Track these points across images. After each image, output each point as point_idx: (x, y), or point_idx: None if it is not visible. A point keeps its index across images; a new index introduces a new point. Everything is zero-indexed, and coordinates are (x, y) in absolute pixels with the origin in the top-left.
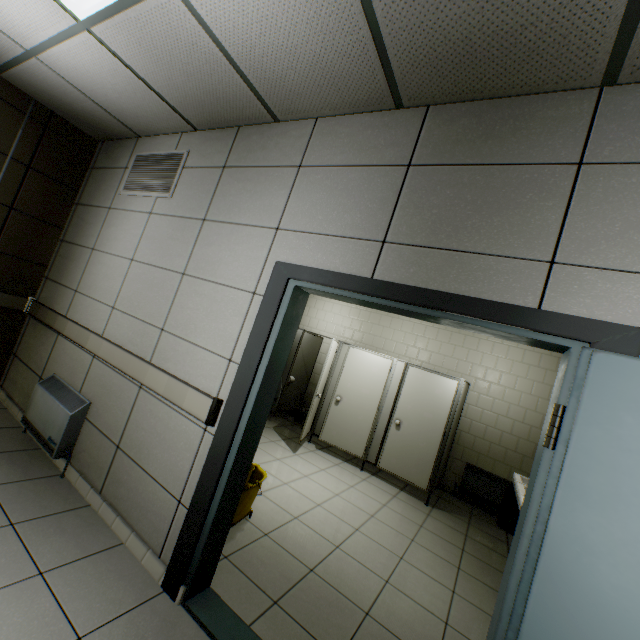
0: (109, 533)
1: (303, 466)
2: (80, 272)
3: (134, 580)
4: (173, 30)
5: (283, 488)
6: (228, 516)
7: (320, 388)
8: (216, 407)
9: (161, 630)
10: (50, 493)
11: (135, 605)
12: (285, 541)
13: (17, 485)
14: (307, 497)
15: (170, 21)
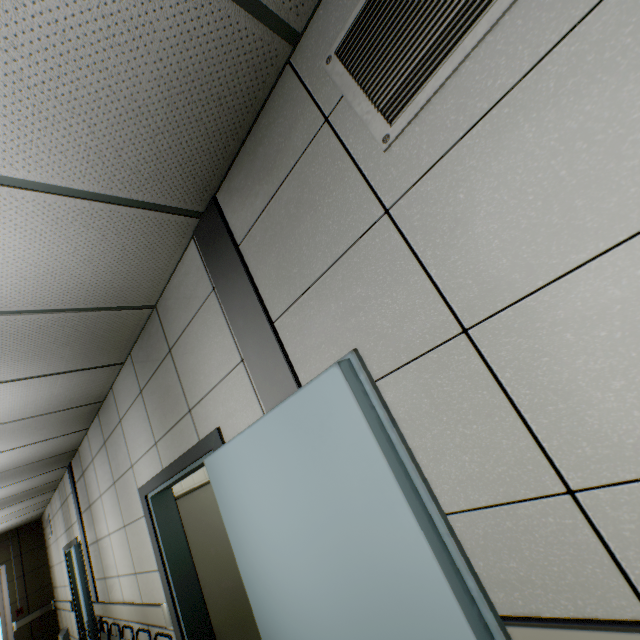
0: None
1: None
2: (55, 578)
3: None
4: (4, 517)
5: None
6: None
7: None
8: (72, 603)
9: None
10: None
11: None
12: None
13: None
14: None
15: (1, 518)
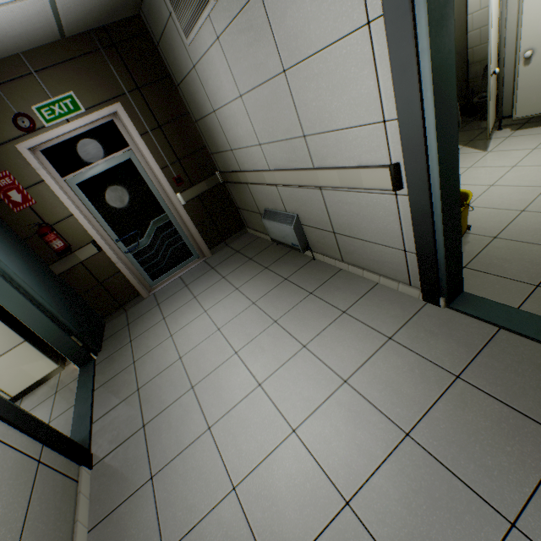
0: (364, 281)
1: (504, 159)
2: (222, 136)
3: (400, 302)
4: None
5: (491, 191)
6: (456, 247)
7: (492, 62)
8: (395, 173)
9: (440, 325)
10: (315, 271)
11: (411, 315)
12: (520, 236)
13: (297, 274)
14: (526, 187)
15: None
